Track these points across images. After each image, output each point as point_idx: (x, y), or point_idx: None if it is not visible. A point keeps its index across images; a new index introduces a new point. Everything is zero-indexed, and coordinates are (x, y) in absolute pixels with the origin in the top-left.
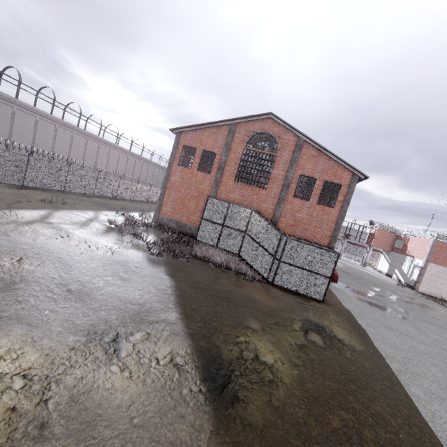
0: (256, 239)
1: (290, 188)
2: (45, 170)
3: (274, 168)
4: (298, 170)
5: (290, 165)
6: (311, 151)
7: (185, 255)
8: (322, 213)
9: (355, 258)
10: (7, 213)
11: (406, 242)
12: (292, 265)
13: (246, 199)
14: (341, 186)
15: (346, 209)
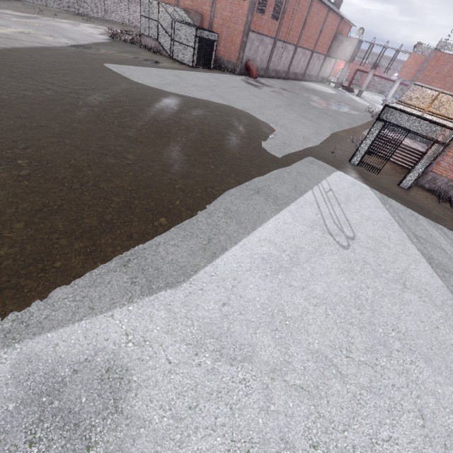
0: (163, 26)
1: None
2: (88, 0)
3: None
4: None
5: None
6: None
7: (137, 45)
8: (238, 8)
9: None
10: (57, 19)
11: None
12: (178, 42)
13: (195, 4)
14: None
15: (253, 0)
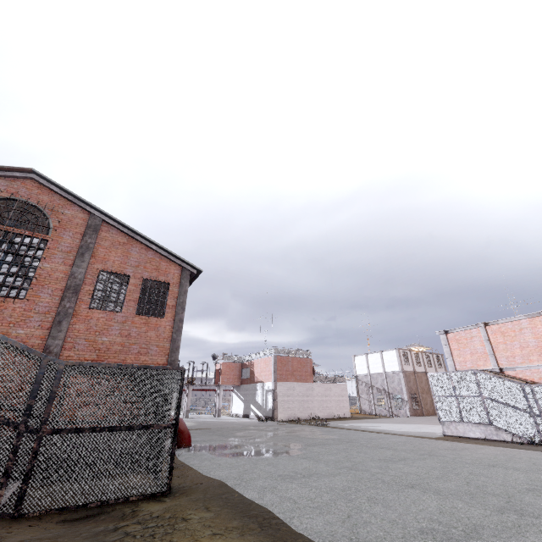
0: None
1: (83, 294)
2: None
3: (44, 260)
4: (96, 263)
5: (78, 254)
6: (115, 235)
7: None
8: (147, 328)
9: (207, 411)
10: None
11: (252, 367)
12: (81, 431)
13: None
14: (169, 285)
15: (182, 317)
